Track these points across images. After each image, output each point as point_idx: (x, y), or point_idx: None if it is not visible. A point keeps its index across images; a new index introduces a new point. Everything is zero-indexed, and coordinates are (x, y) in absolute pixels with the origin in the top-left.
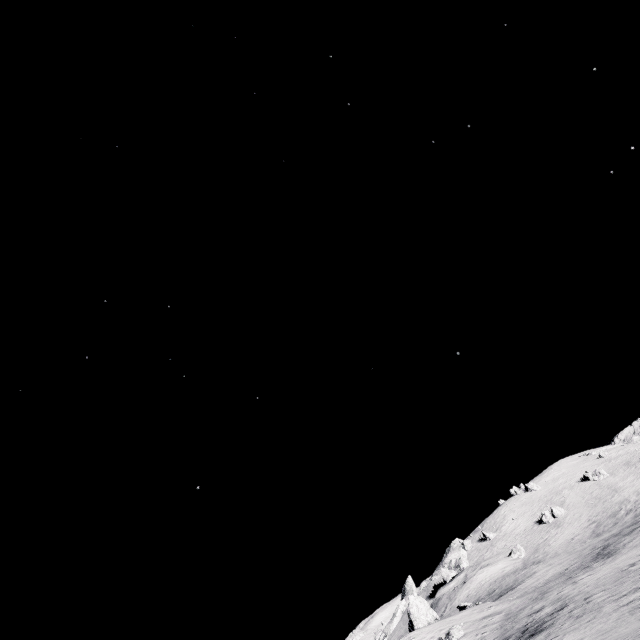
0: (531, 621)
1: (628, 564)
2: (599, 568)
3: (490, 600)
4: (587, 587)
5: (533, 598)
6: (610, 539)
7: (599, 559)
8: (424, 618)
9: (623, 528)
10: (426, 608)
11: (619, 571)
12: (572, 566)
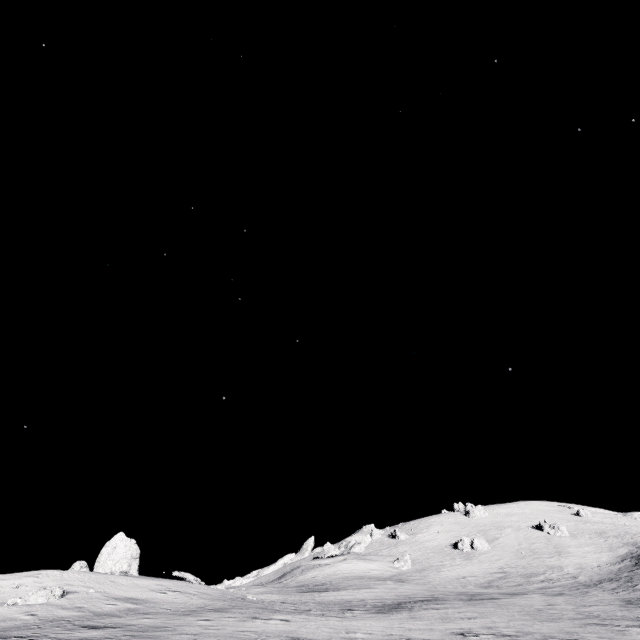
0: (32, 636)
1: (299, 636)
2: (320, 619)
3: (301, 591)
4: (193, 634)
5: (200, 608)
6: (460, 595)
7: (377, 609)
8: (111, 565)
9: (502, 592)
10: (124, 555)
11: (259, 639)
12: (369, 600)
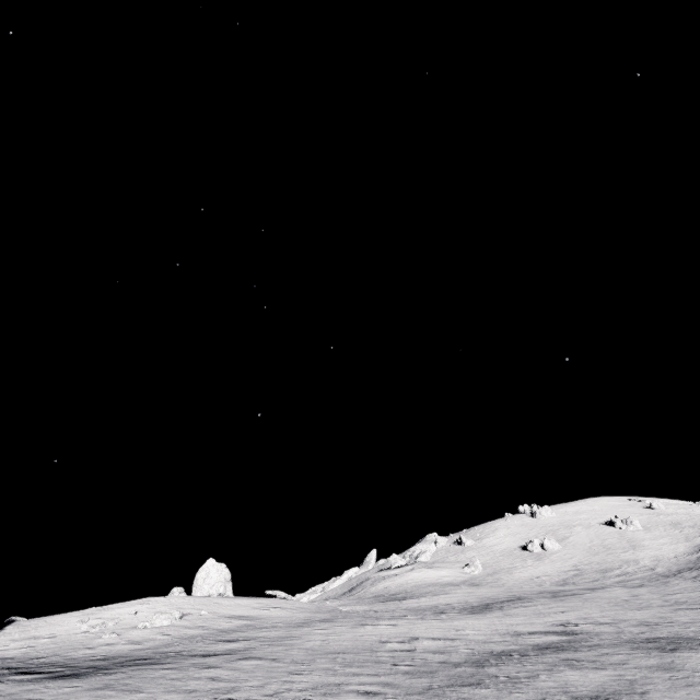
0: (185, 650)
1: (416, 636)
2: (422, 622)
3: (379, 601)
4: (322, 641)
5: (308, 620)
6: (541, 594)
7: (468, 610)
8: (207, 588)
9: (582, 588)
10: (218, 579)
11: (382, 640)
12: (455, 604)
